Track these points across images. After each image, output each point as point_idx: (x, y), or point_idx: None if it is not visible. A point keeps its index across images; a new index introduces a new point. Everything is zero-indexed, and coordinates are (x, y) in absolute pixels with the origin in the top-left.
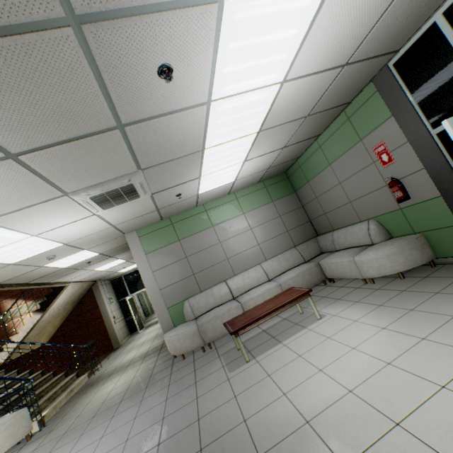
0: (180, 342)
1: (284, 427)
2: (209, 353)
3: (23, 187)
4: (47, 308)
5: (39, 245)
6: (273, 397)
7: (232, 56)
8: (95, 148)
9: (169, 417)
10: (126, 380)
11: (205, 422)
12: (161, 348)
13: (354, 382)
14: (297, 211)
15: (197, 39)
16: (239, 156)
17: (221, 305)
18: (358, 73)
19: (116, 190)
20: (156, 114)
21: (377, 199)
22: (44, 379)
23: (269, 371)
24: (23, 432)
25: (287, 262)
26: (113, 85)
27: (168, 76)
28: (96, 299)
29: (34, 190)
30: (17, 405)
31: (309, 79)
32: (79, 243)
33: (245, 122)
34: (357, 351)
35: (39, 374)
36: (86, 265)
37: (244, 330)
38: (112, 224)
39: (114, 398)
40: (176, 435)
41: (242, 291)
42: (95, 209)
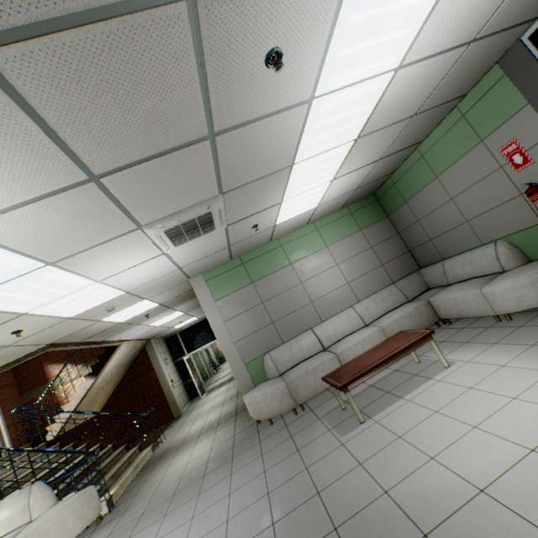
0: (266, 404)
1: (449, 498)
2: (304, 416)
3: (98, 219)
4: (99, 371)
5: (101, 293)
6: (417, 462)
7: (349, 34)
8: (180, 165)
9: (276, 491)
10: (202, 452)
11: (329, 496)
12: (235, 414)
13: (533, 439)
14: (392, 240)
15: (316, 11)
16: (329, 172)
17: (311, 358)
18: (484, 53)
19: (192, 220)
20: (252, 118)
21: (507, 213)
22: (104, 454)
23: (398, 432)
24: (93, 514)
25: (385, 302)
26: (215, 79)
27: (279, 63)
28: (151, 361)
29: (108, 223)
30: (81, 482)
31: (427, 63)
32: (141, 291)
33: (345, 126)
34: (521, 401)
35: (98, 448)
36: (143, 318)
37: (354, 383)
38: (178, 266)
39: (193, 472)
40: (294, 512)
41: (333, 341)
42: (167, 246)
